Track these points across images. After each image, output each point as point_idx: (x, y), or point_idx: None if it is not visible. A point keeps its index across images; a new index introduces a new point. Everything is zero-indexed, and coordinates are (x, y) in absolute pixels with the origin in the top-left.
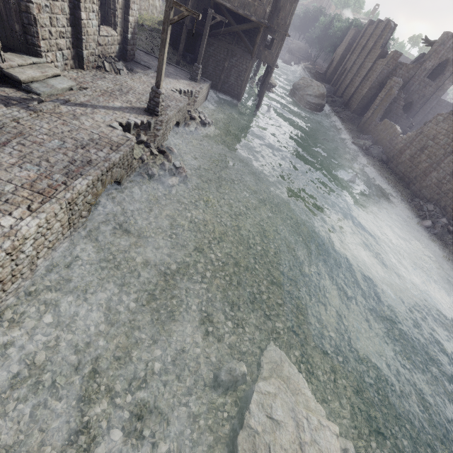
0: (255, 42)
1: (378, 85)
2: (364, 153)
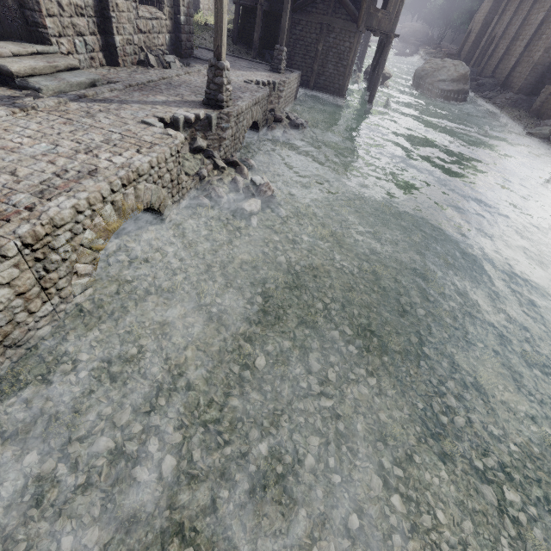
0: None
1: None
2: None
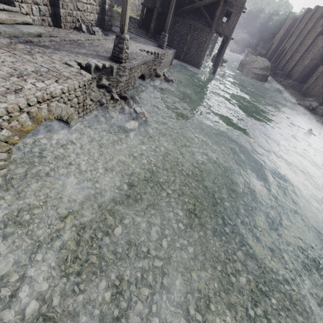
0: (215, 15)
1: (319, 57)
2: (311, 112)
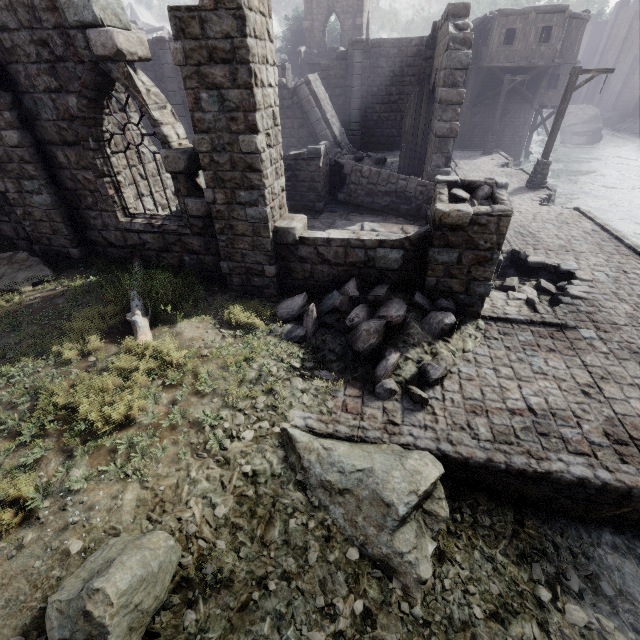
0: (539, 87)
1: None
2: None
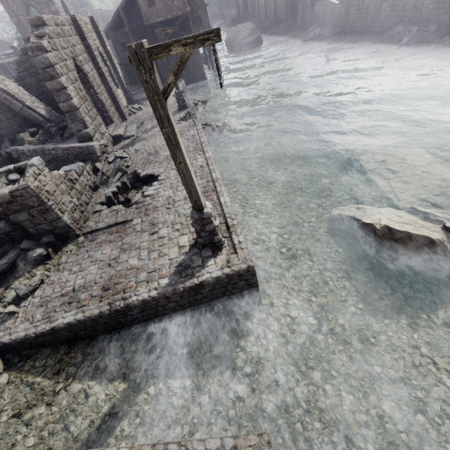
0: (190, 28)
1: None
2: (319, 40)
